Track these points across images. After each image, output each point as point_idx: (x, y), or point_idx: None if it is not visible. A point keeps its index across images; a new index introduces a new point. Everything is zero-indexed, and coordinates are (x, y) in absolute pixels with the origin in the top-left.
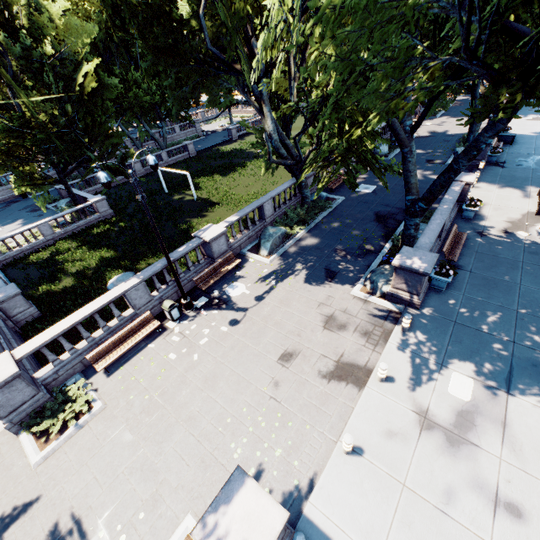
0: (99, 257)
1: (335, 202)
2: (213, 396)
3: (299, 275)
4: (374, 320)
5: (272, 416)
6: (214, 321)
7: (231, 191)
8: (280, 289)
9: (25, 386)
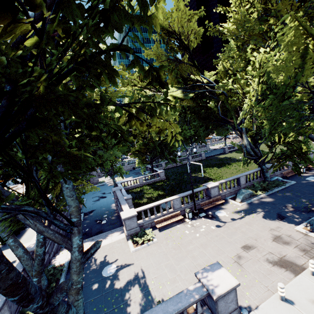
0: (157, 193)
1: (288, 183)
2: (204, 252)
3: (259, 214)
4: (311, 245)
5: (235, 269)
6: (208, 223)
7: (222, 175)
8: (246, 218)
9: (136, 221)
